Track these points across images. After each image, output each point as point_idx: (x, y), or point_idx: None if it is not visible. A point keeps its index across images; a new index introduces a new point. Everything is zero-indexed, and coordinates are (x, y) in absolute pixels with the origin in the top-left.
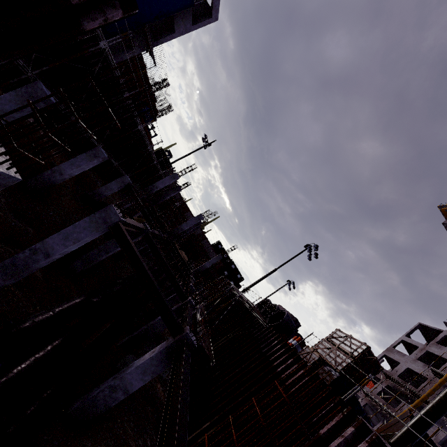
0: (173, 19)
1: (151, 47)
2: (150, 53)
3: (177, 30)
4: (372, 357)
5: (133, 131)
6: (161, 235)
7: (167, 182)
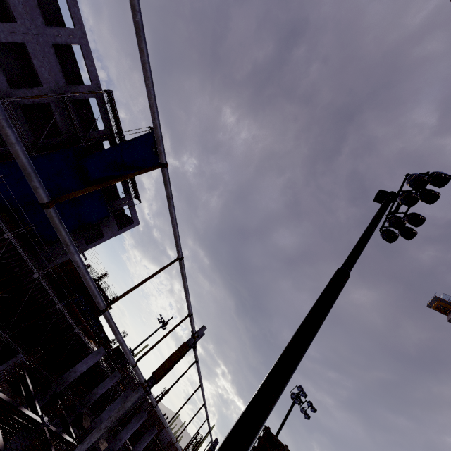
0: (101, 229)
1: (80, 247)
2: (82, 253)
3: (107, 235)
4: (279, 449)
5: (59, 318)
6: (44, 423)
7: (89, 361)
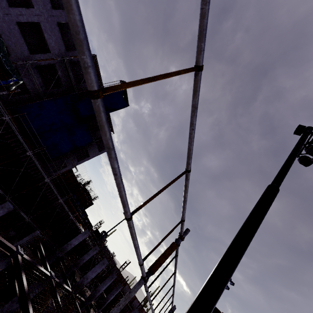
0: (87, 151)
1: (74, 162)
2: (75, 166)
3: (91, 155)
4: None
5: (61, 209)
6: (52, 276)
7: (79, 238)
